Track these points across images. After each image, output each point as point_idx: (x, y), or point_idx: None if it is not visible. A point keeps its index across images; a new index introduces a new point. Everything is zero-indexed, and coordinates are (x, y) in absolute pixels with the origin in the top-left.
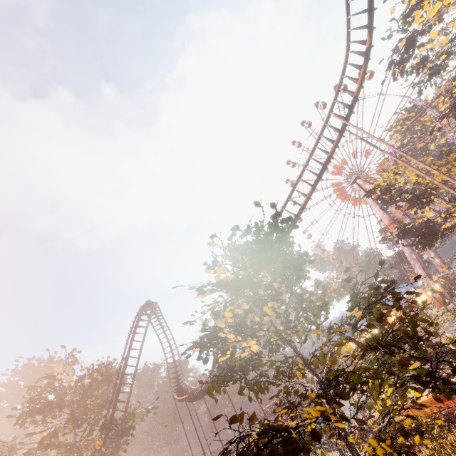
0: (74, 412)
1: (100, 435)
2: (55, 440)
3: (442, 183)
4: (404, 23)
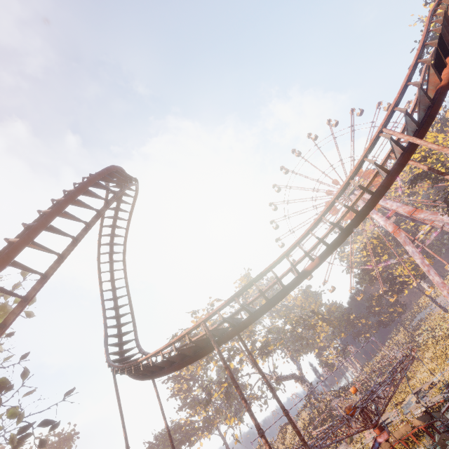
0: None
1: None
2: None
3: None
4: None
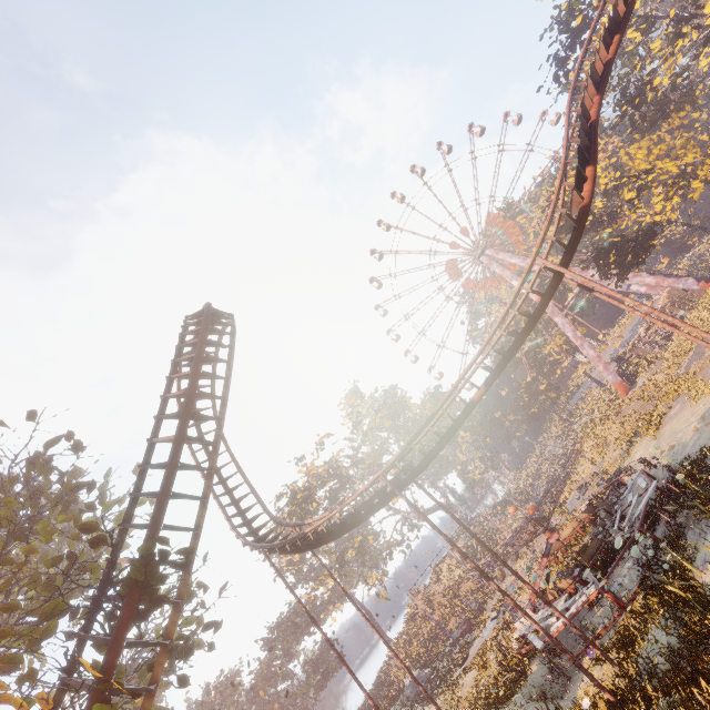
0: None
1: None
2: None
3: None
4: (575, 4)
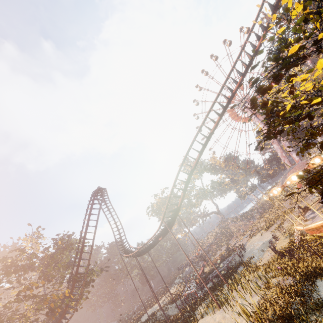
0: (44, 271)
1: (67, 287)
2: (31, 291)
3: None
4: None
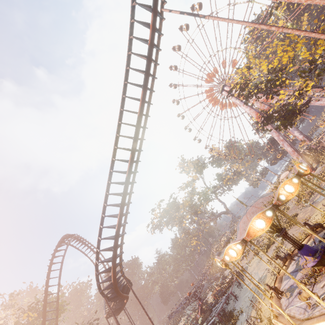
0: None
1: None
2: None
3: (282, 26)
4: None
